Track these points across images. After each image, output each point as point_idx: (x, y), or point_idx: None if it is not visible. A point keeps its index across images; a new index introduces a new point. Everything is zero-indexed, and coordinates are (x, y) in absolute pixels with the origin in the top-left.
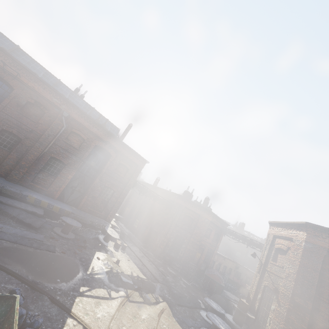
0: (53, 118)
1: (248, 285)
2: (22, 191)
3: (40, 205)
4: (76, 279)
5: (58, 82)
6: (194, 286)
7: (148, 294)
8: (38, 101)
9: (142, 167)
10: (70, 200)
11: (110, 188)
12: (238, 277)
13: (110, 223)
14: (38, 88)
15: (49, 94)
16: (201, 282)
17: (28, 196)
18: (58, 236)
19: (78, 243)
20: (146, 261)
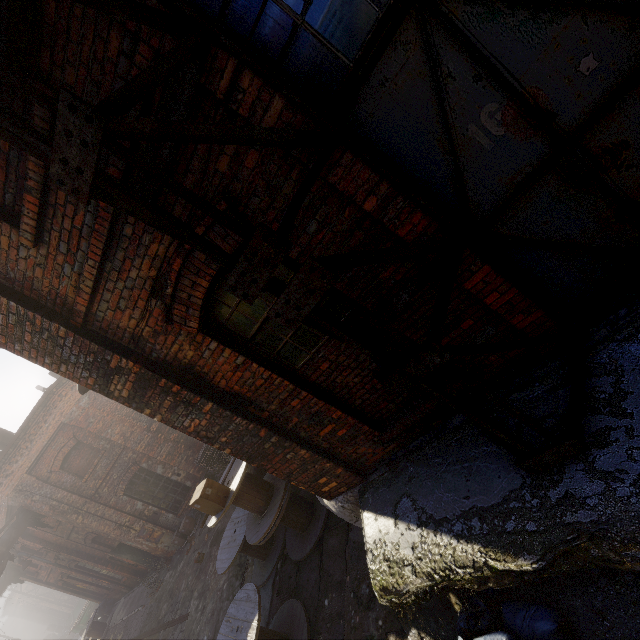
0: None
1: None
2: None
3: None
4: None
5: None
6: None
7: None
8: None
9: None
10: None
11: None
12: None
13: None
14: None
15: None
16: None
17: None
18: None
19: None
20: None
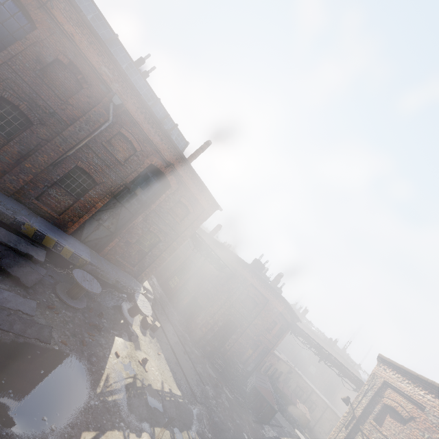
0: (95, 101)
1: (295, 395)
2: (17, 213)
3: (42, 243)
4: (76, 410)
5: (114, 39)
6: (237, 400)
7: (182, 432)
8: (75, 62)
9: (209, 214)
10: (91, 239)
11: (155, 234)
12: (286, 382)
13: (142, 285)
14: (80, 39)
15: (96, 56)
16: (248, 399)
17: (25, 223)
18: (61, 302)
19: (90, 318)
20: (181, 353)
